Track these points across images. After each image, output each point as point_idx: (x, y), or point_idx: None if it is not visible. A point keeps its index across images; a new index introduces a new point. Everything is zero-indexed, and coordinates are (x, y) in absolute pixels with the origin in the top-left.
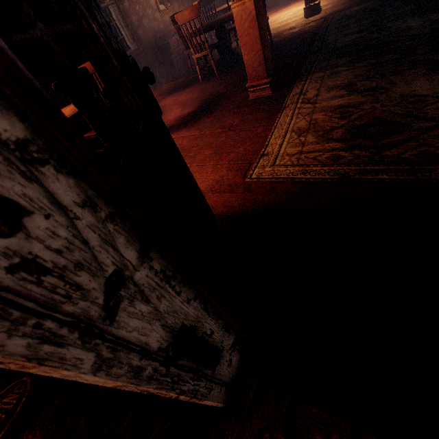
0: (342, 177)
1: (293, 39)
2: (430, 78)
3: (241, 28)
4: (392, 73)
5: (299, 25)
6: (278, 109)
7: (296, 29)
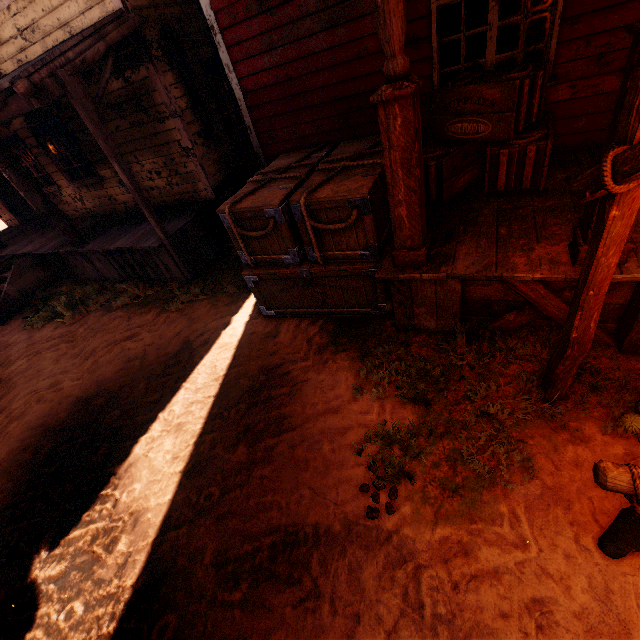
0: None
1: None
2: None
3: None
4: None
5: None
6: None
7: None
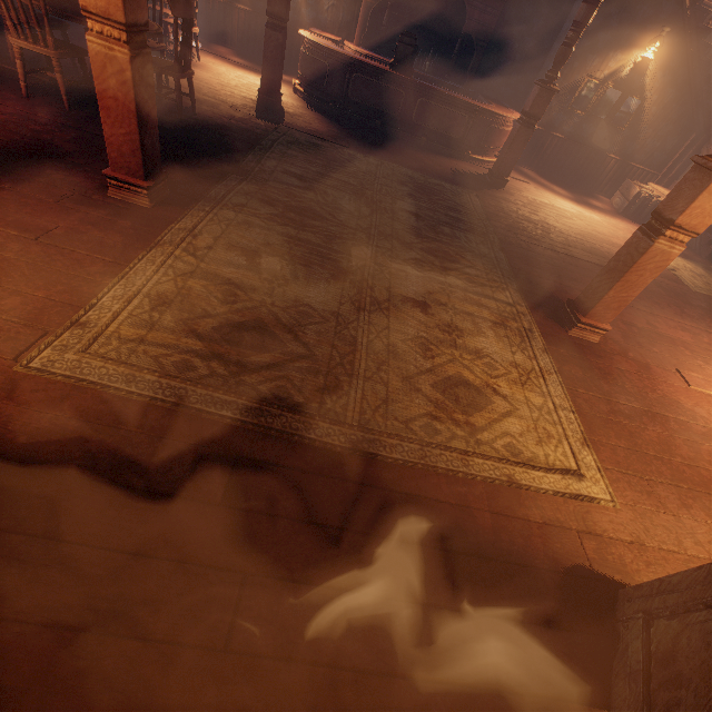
0: (180, 402)
1: (228, 128)
2: (328, 288)
3: (102, 80)
4: (301, 261)
5: (246, 110)
6: (148, 242)
7: (239, 114)
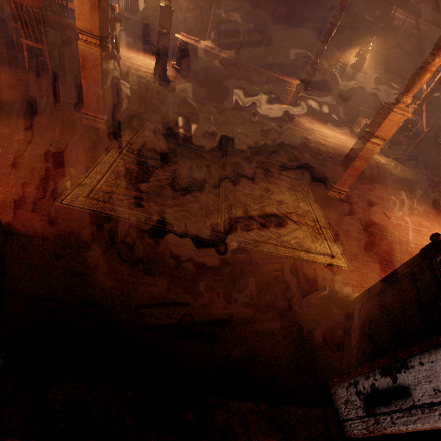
0: (137, 220)
1: (139, 88)
2: (203, 170)
3: (85, 64)
4: (188, 157)
5: (147, 78)
6: (107, 147)
7: (144, 80)
